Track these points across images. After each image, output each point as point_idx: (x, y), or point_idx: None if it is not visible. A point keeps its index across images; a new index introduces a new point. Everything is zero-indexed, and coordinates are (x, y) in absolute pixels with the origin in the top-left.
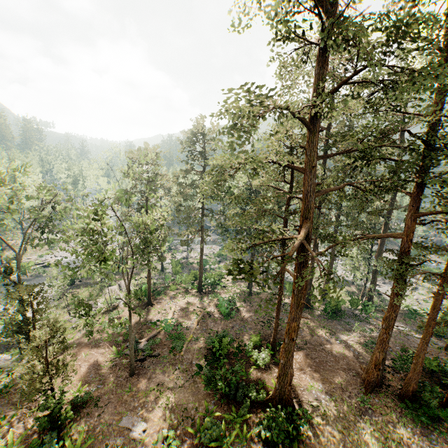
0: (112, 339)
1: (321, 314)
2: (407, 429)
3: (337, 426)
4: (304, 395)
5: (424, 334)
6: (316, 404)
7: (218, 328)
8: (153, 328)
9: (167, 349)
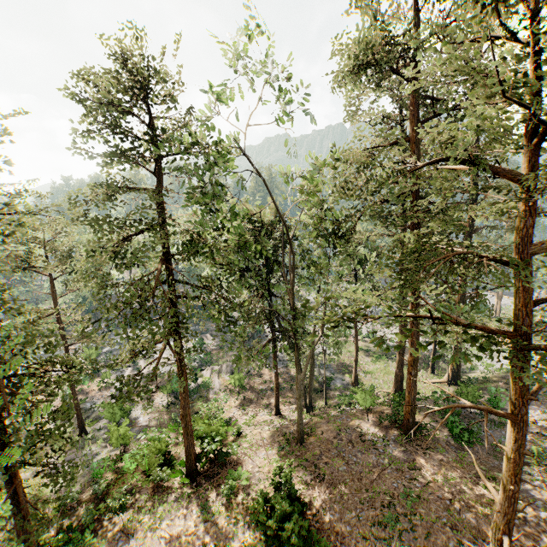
0: None
1: (444, 439)
2: None
3: None
4: None
5: None
6: None
7: None
8: None
9: None
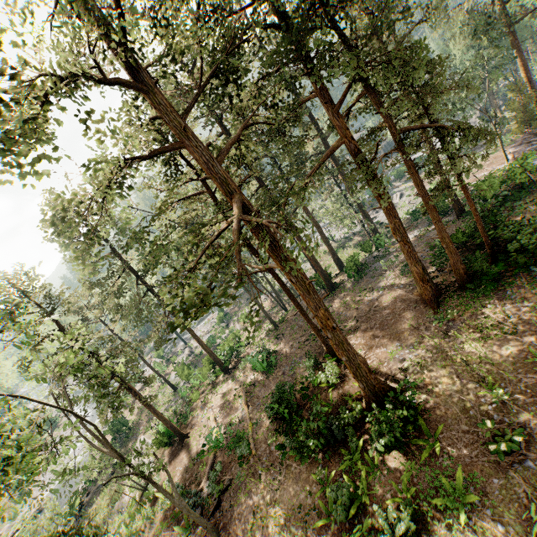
0: (168, 520)
1: (350, 283)
2: (488, 307)
3: (438, 365)
4: (392, 368)
5: (432, 214)
6: (407, 364)
7: (270, 389)
8: (206, 458)
9: (236, 464)
